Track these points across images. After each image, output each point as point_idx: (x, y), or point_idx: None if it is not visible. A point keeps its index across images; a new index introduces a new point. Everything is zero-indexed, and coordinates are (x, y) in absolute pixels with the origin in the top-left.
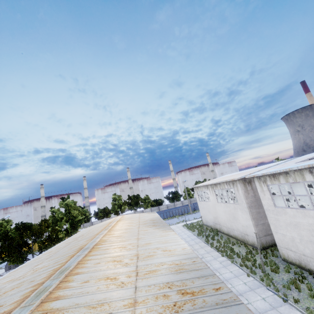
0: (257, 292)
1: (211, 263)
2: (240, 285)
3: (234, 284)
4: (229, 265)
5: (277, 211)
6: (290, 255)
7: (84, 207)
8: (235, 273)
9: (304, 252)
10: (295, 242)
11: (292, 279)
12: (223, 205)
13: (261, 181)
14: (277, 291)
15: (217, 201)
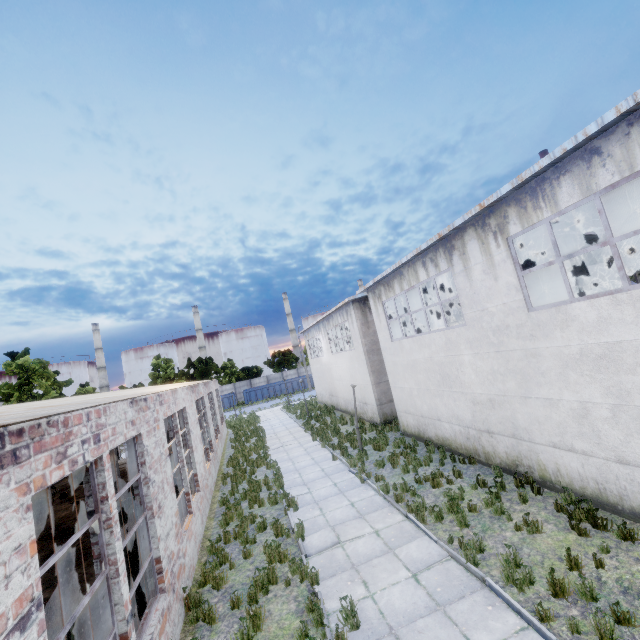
0: (332, 477)
1: (289, 452)
2: (313, 473)
3: (306, 473)
4: (317, 450)
5: (394, 347)
6: (409, 423)
7: (87, 385)
8: (318, 459)
9: (422, 412)
10: (413, 396)
11: (394, 454)
12: (338, 357)
13: (376, 296)
14: (363, 472)
15: (331, 353)
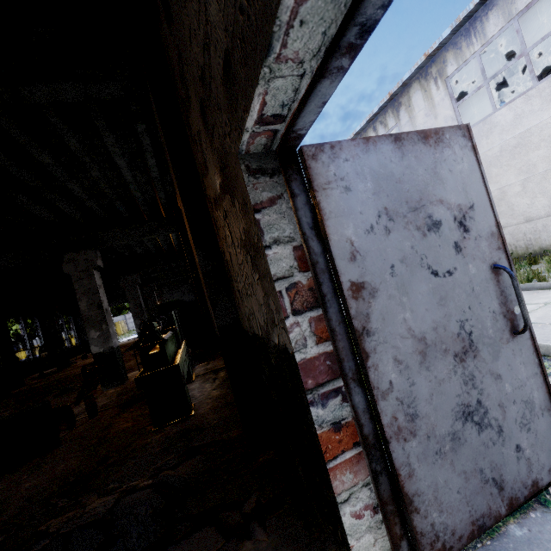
0: None
1: None
2: None
3: None
4: None
5: None
6: None
7: None
8: None
9: None
10: None
11: None
12: None
13: None
14: None
15: None
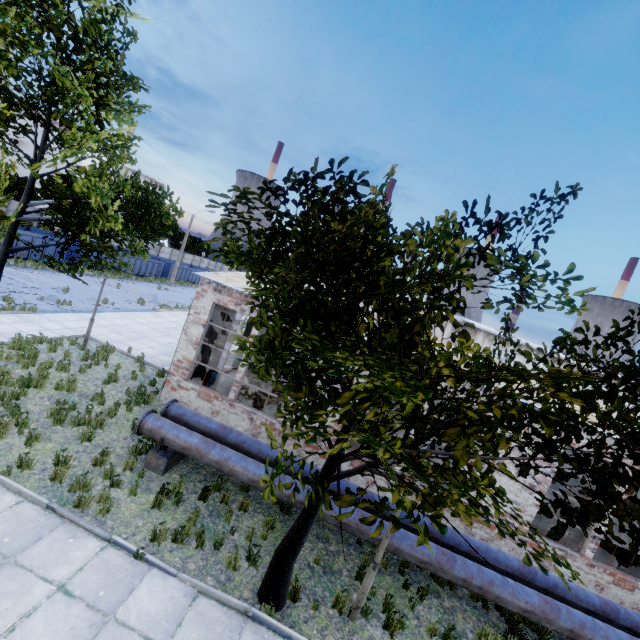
0: None
1: None
2: None
3: None
4: None
5: None
6: None
7: None
8: None
9: None
10: None
11: None
12: None
13: (488, 338)
14: None
15: None
